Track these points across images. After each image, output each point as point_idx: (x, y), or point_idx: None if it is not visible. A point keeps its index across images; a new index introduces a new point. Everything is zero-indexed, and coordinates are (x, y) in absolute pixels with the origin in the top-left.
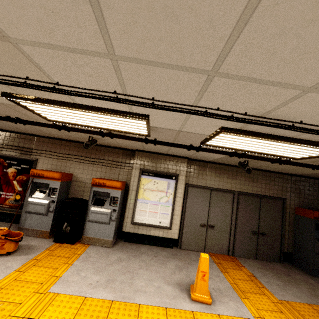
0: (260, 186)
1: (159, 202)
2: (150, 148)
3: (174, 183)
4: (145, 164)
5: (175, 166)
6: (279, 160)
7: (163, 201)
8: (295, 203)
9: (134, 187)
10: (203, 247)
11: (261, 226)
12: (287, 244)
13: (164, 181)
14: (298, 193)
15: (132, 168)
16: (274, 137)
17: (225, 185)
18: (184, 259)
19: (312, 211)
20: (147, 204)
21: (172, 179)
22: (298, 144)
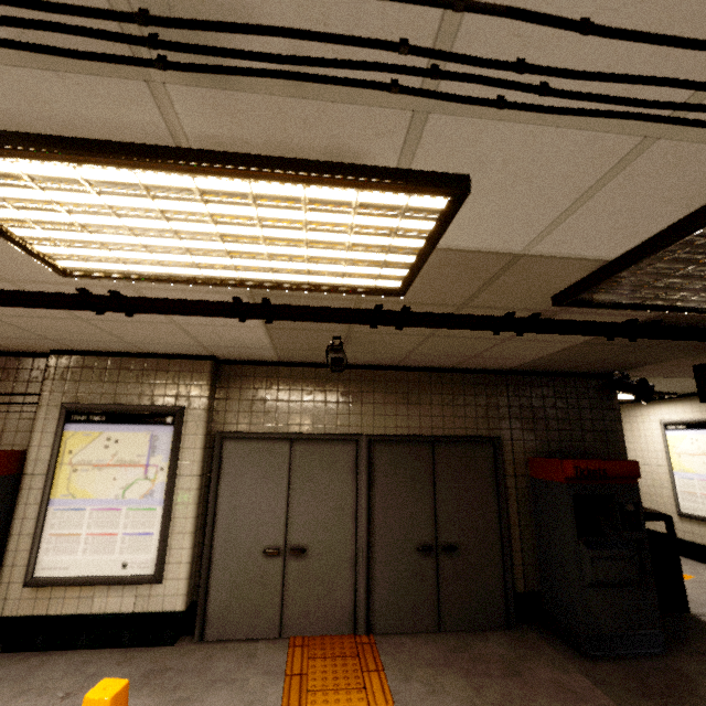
0: (430, 413)
1: (122, 500)
2: (66, 338)
3: (170, 434)
4: (81, 390)
5: (174, 384)
6: (377, 311)
7: (135, 495)
8: (526, 446)
9: (43, 463)
10: (275, 624)
11: (444, 526)
12: (523, 569)
13: (139, 432)
14: (531, 417)
15: (39, 405)
16: (102, 150)
17: (331, 423)
18: (175, 686)
19: (559, 460)
20: (82, 511)
21: (165, 424)
22: (221, 175)
